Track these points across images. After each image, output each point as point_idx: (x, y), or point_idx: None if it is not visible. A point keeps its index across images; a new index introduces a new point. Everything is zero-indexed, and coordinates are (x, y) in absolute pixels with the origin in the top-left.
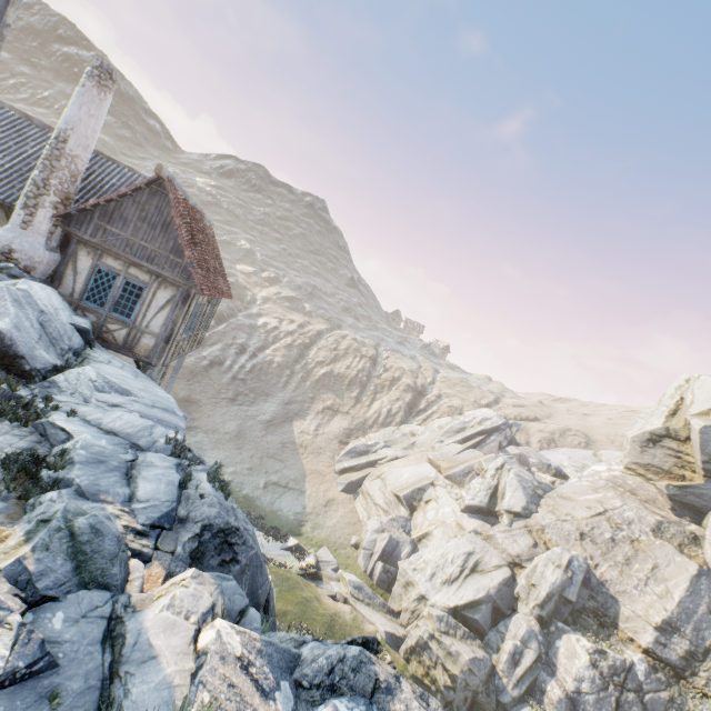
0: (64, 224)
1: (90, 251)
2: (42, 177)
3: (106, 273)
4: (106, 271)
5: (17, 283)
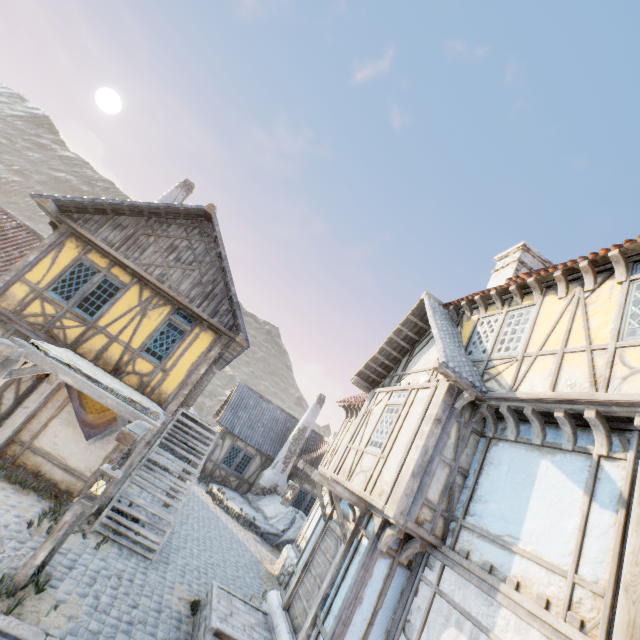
0: (293, 467)
1: (299, 480)
2: (294, 448)
3: (303, 492)
4: (303, 490)
5: (303, 516)
